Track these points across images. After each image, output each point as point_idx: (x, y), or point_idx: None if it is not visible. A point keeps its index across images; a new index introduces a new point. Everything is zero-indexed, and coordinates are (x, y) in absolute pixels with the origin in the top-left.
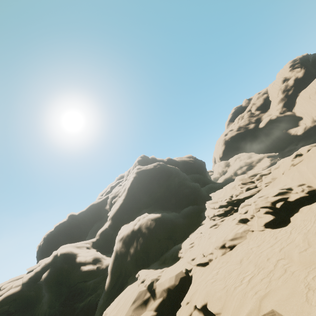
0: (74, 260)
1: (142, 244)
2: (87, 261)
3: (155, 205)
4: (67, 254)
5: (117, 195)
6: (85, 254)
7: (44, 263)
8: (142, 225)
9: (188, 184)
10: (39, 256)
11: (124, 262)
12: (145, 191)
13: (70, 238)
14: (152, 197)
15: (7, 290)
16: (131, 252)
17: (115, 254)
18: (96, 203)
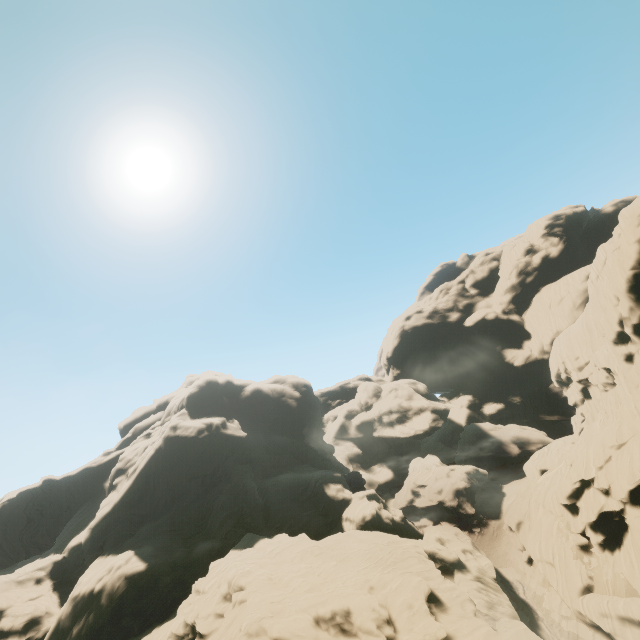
0: None
1: (91, 625)
2: (14, 629)
3: (169, 517)
4: None
5: (126, 468)
6: (20, 608)
7: None
8: (107, 587)
9: (238, 482)
10: None
11: None
12: (165, 484)
13: (40, 519)
14: (173, 497)
15: None
16: (73, 633)
17: (57, 624)
18: (95, 467)
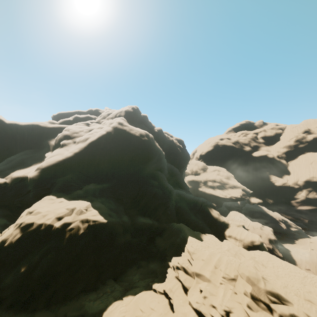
0: None
1: (46, 268)
2: None
3: (110, 186)
4: None
5: (73, 137)
6: None
7: None
8: (69, 231)
9: (163, 183)
10: None
11: (0, 278)
12: (110, 160)
13: None
14: (114, 173)
15: None
16: (20, 271)
17: None
18: (42, 126)
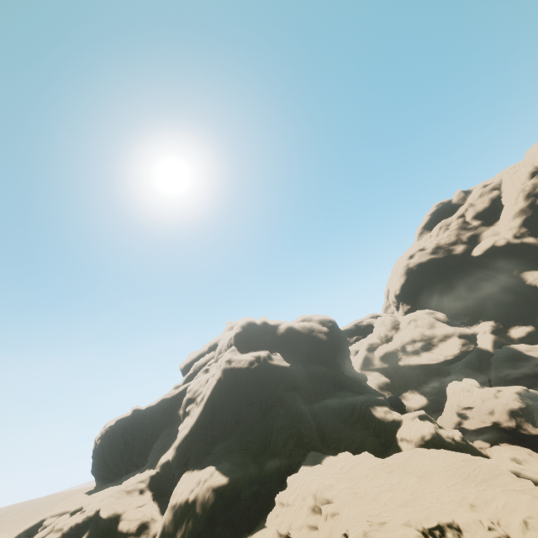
0: (116, 527)
1: (191, 531)
2: (130, 531)
3: (236, 438)
4: (109, 519)
5: (195, 397)
6: (132, 514)
7: (86, 515)
8: (199, 498)
9: (291, 406)
10: (94, 460)
11: None
12: (229, 409)
13: (133, 442)
14: (237, 420)
15: (49, 532)
16: (177, 537)
17: (163, 529)
18: (169, 398)
